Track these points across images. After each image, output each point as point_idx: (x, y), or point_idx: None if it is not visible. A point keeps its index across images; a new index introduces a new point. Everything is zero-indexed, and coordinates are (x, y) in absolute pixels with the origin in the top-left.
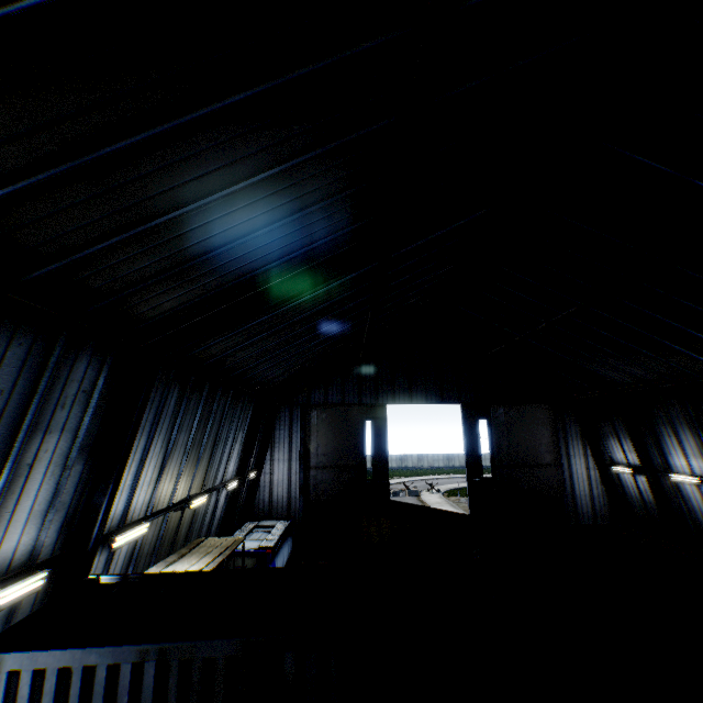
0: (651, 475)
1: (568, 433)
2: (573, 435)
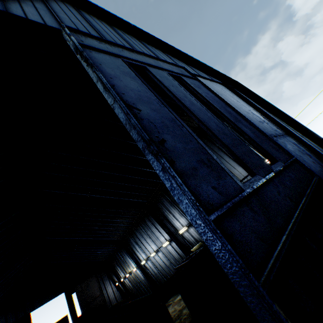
0: (120, 281)
1: (104, 279)
2: (106, 279)
